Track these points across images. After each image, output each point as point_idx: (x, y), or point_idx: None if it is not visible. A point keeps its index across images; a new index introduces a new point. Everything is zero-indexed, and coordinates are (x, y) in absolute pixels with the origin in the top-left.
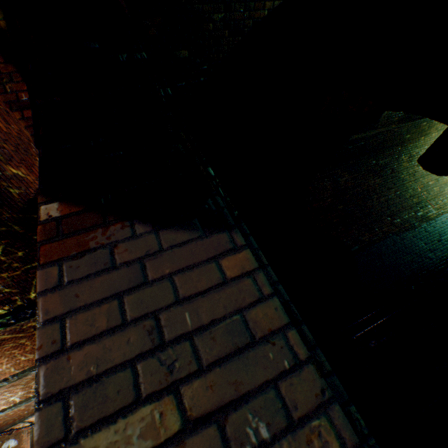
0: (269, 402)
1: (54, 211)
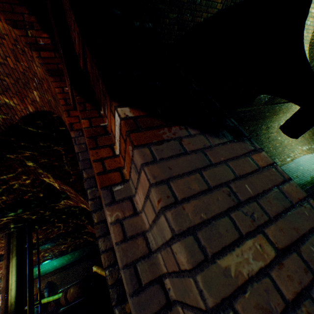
0: None
1: (128, 112)
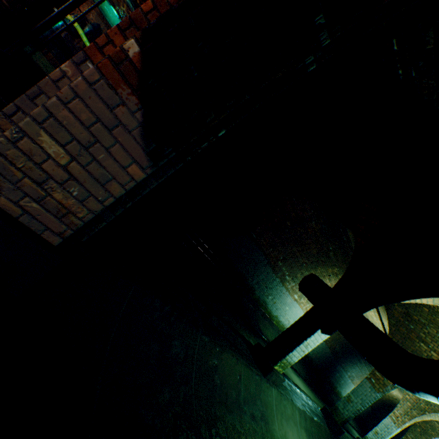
0: (85, 194)
1: (133, 51)
